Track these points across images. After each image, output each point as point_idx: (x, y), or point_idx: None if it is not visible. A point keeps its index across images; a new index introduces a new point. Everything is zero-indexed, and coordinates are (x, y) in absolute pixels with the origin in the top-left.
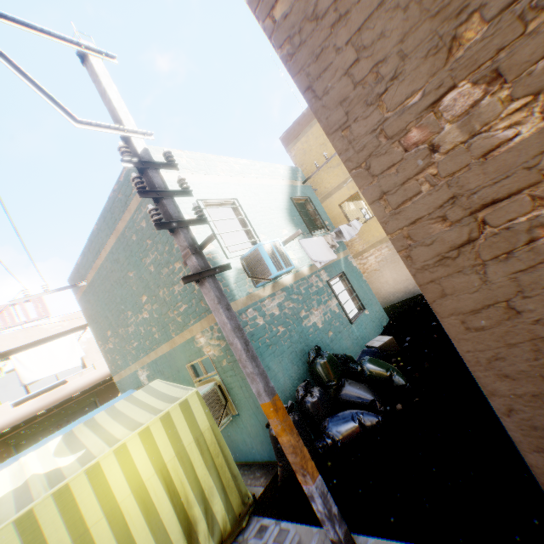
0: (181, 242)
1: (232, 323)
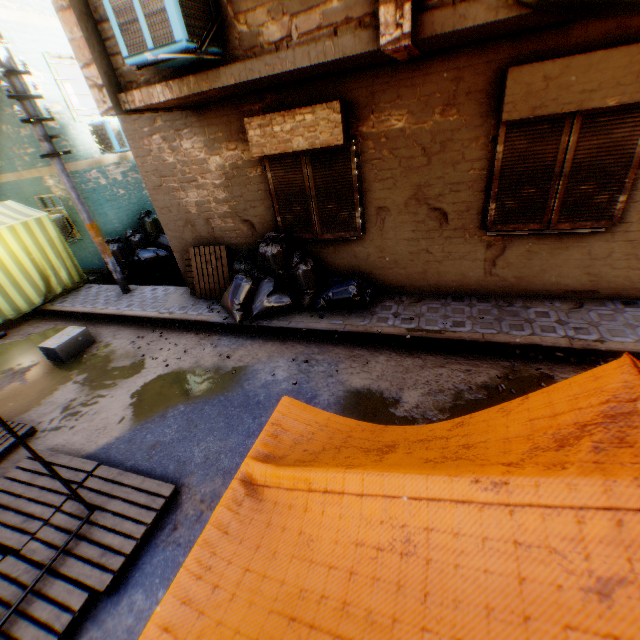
0: (39, 132)
1: (72, 184)
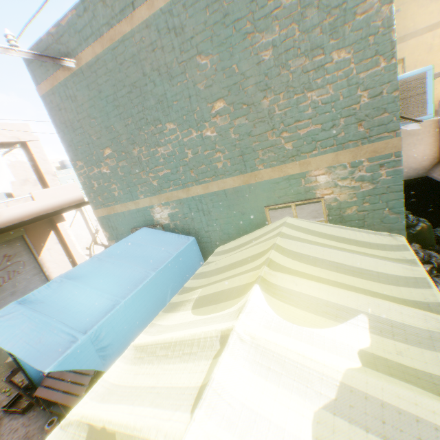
0: None
1: None
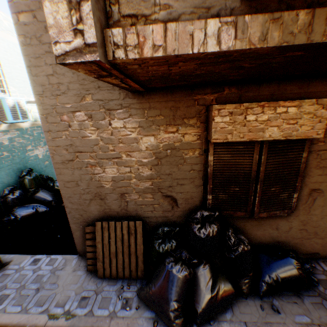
0: None
1: None
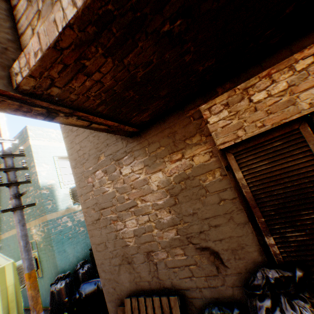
0: (11, 192)
1: (23, 232)
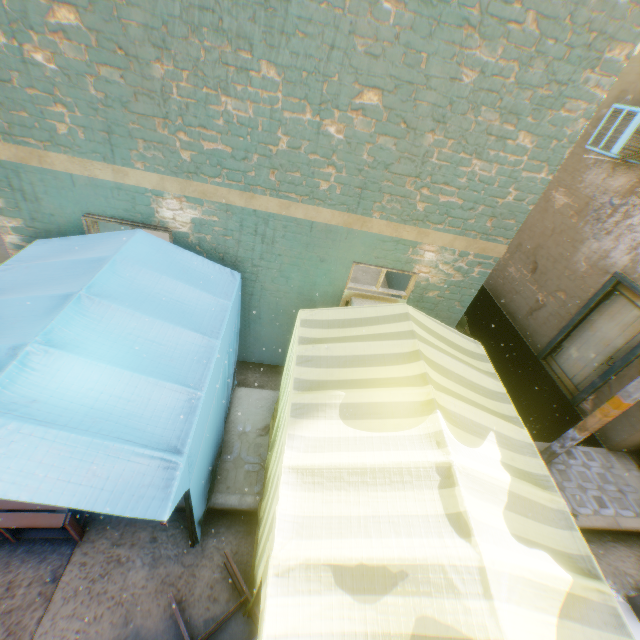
0: None
1: None
